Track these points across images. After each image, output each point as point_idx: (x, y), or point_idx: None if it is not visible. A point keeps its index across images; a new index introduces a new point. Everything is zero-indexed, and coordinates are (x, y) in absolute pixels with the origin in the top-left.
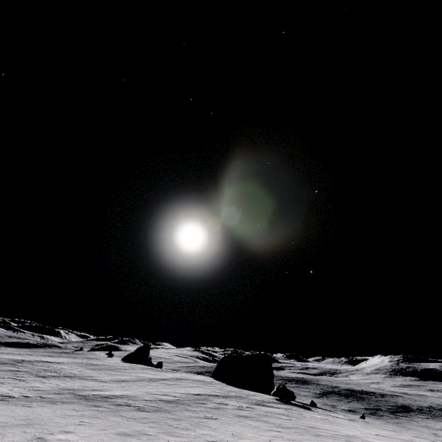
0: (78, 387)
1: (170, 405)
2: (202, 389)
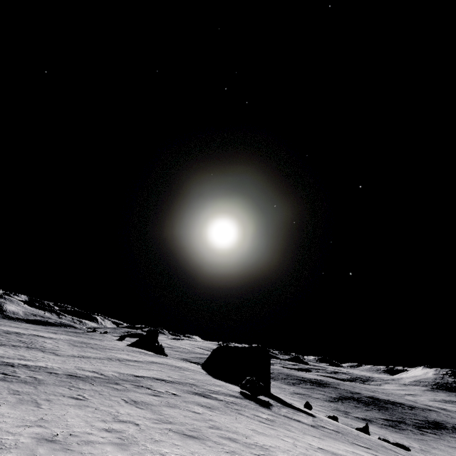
0: (9, 355)
1: (62, 380)
2: (157, 373)
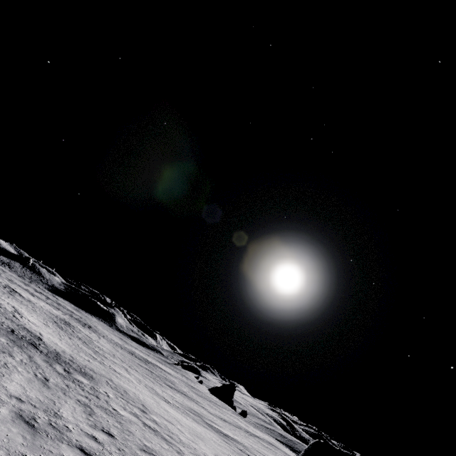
0: (199, 411)
1: None
2: None
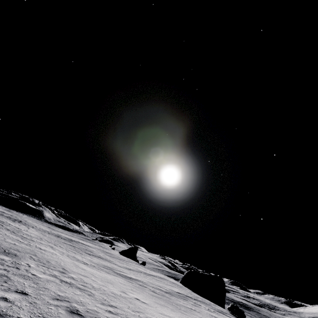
0: (111, 267)
1: (167, 294)
2: (179, 290)
